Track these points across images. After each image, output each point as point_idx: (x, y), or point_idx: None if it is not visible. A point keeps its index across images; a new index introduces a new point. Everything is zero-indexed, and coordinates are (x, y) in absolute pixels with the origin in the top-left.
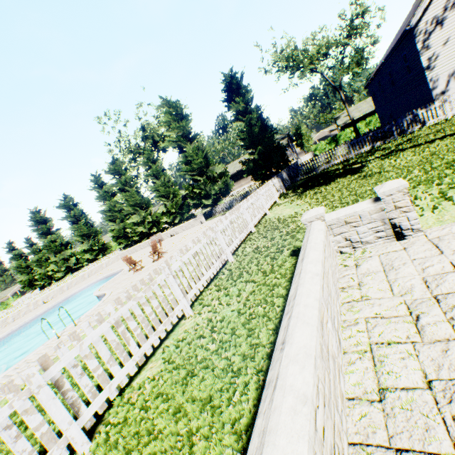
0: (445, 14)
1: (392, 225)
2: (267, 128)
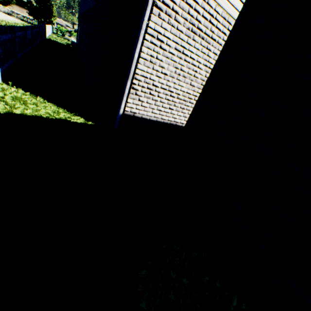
0: None
1: None
2: (50, 1)
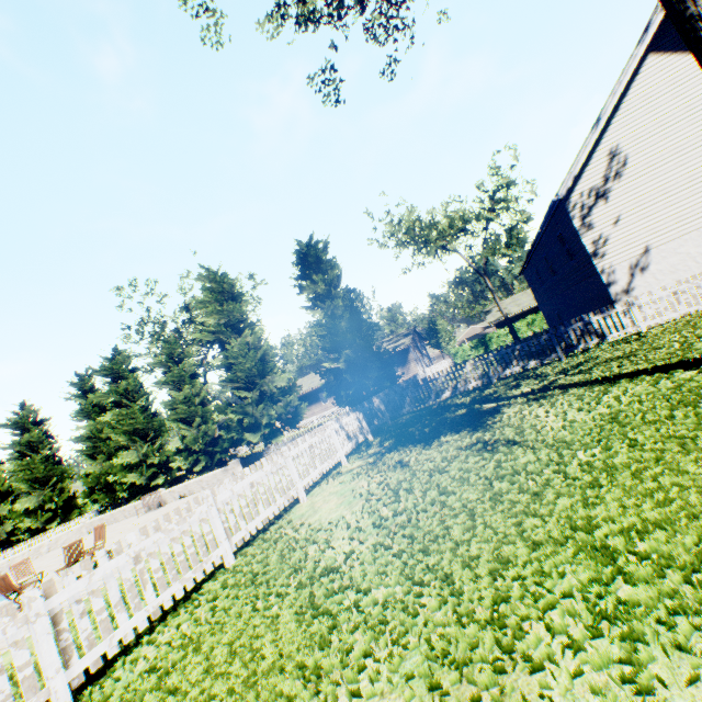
0: (607, 185)
1: None
2: (362, 322)
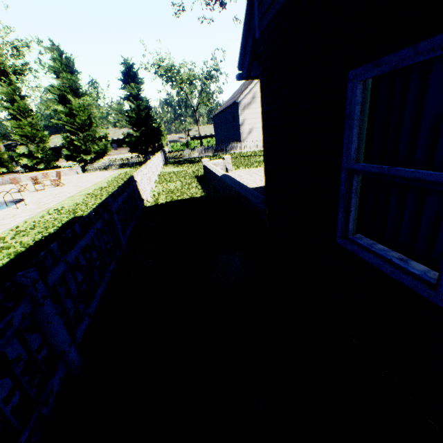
0: (250, 104)
1: (226, 168)
2: (151, 117)
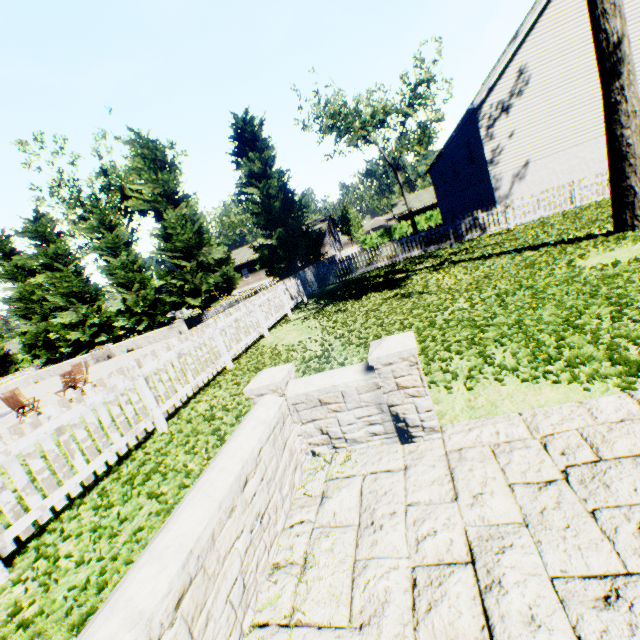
0: (511, 101)
1: (394, 415)
2: (294, 204)
